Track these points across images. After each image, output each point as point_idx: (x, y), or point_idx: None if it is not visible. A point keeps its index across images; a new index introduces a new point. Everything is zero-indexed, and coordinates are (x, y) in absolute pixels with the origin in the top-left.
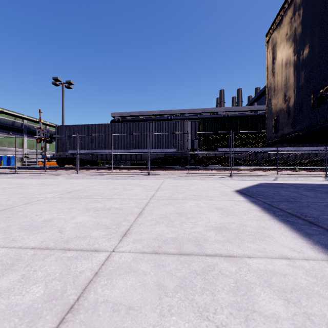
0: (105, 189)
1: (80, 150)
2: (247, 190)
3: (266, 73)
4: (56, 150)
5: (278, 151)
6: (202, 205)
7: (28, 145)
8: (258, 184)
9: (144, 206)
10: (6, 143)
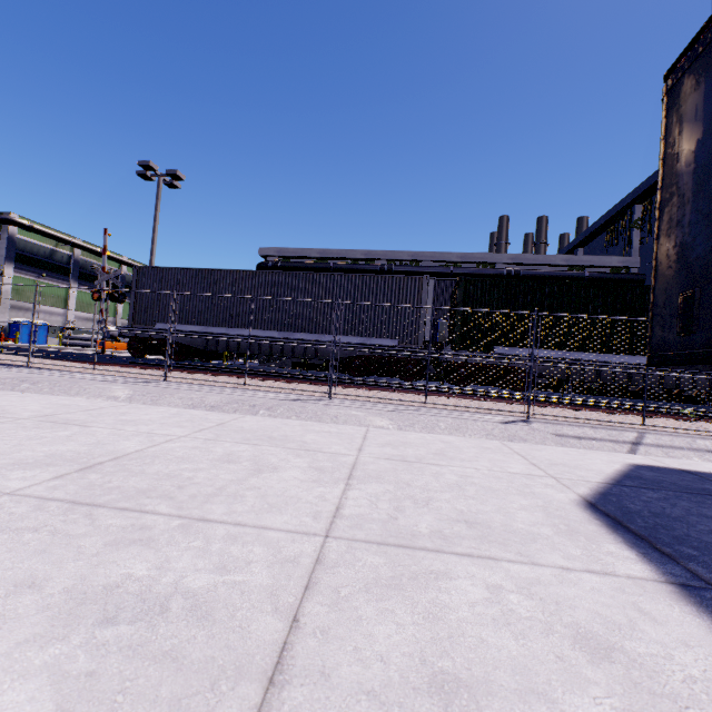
0: (202, 459)
1: (181, 324)
2: (621, 506)
3: (661, 172)
4: (130, 321)
5: (637, 365)
6: (514, 604)
7: (79, 302)
8: (631, 473)
9: (302, 592)
10: (32, 295)
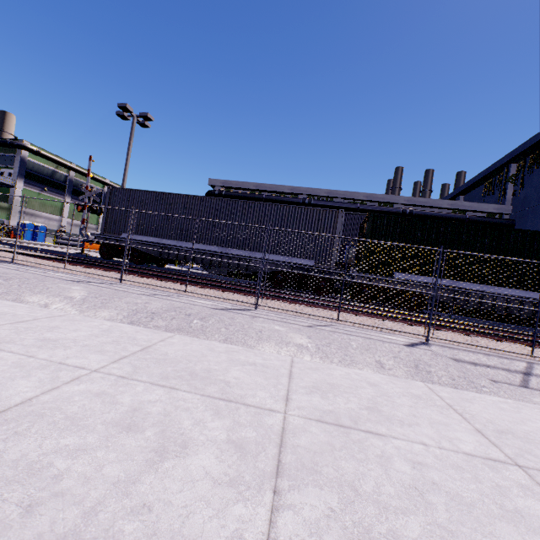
0: (97, 421)
1: (142, 235)
2: None
3: None
4: (102, 230)
5: (515, 297)
6: None
7: (71, 212)
8: None
9: None
10: (36, 204)
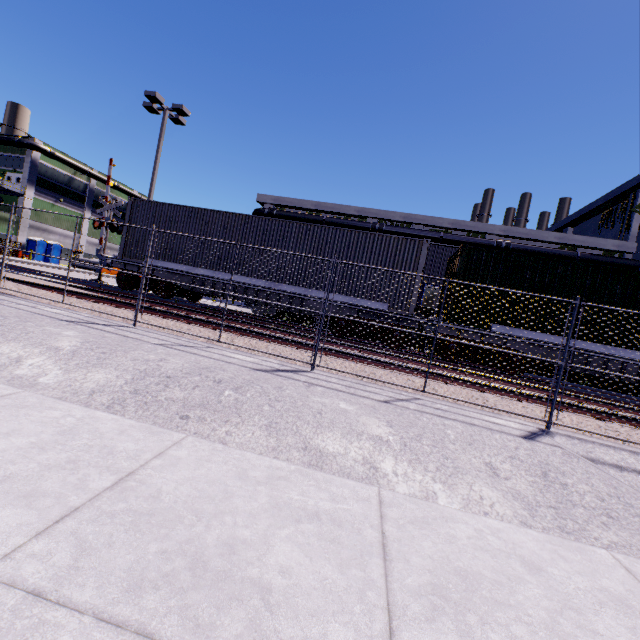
0: None
1: (170, 262)
2: None
3: None
4: (120, 253)
5: None
6: None
7: (91, 229)
8: None
9: None
10: (49, 218)
